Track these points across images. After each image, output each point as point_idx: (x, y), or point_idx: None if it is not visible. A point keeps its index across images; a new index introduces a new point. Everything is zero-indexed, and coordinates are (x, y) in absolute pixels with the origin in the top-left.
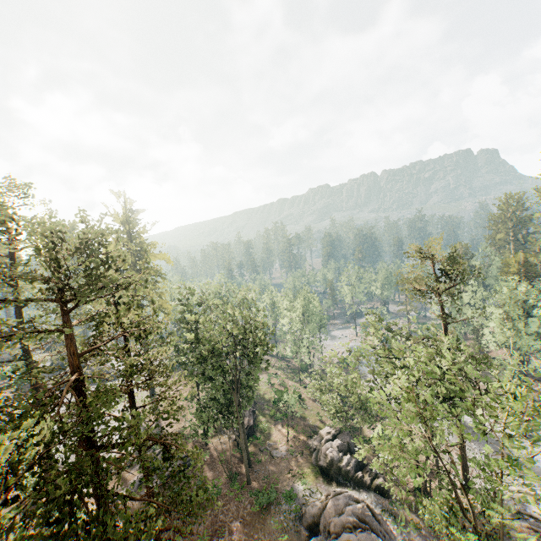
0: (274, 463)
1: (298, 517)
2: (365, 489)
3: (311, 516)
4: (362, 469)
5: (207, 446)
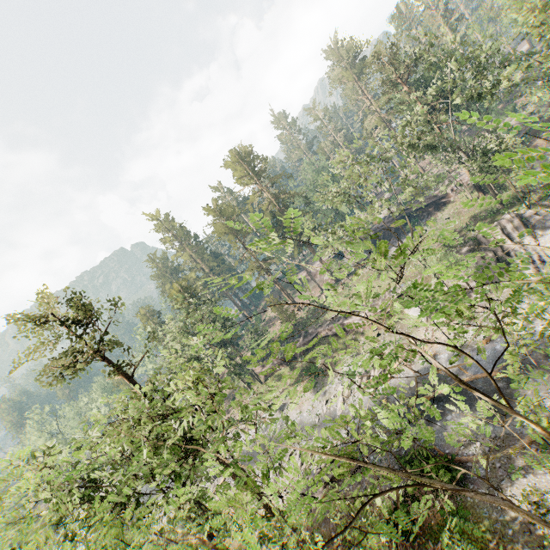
0: None
1: None
2: None
3: None
4: None
5: None
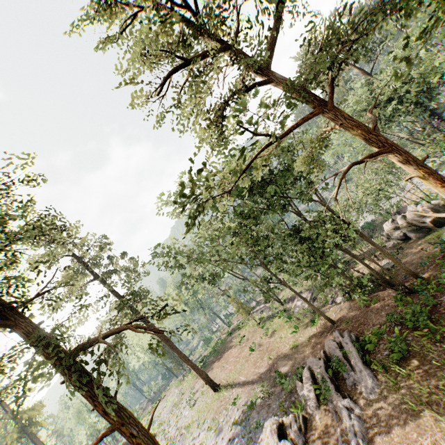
0: None
1: None
2: None
3: None
4: None
5: (337, 323)
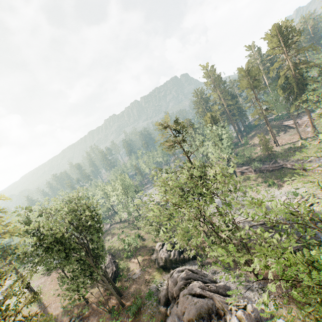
0: (135, 283)
1: (158, 303)
2: (187, 262)
3: (164, 297)
4: (183, 253)
5: (88, 303)
